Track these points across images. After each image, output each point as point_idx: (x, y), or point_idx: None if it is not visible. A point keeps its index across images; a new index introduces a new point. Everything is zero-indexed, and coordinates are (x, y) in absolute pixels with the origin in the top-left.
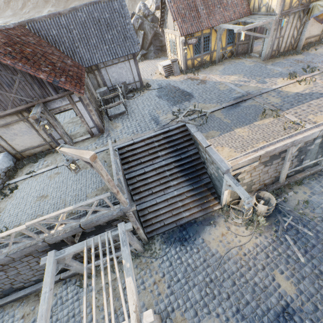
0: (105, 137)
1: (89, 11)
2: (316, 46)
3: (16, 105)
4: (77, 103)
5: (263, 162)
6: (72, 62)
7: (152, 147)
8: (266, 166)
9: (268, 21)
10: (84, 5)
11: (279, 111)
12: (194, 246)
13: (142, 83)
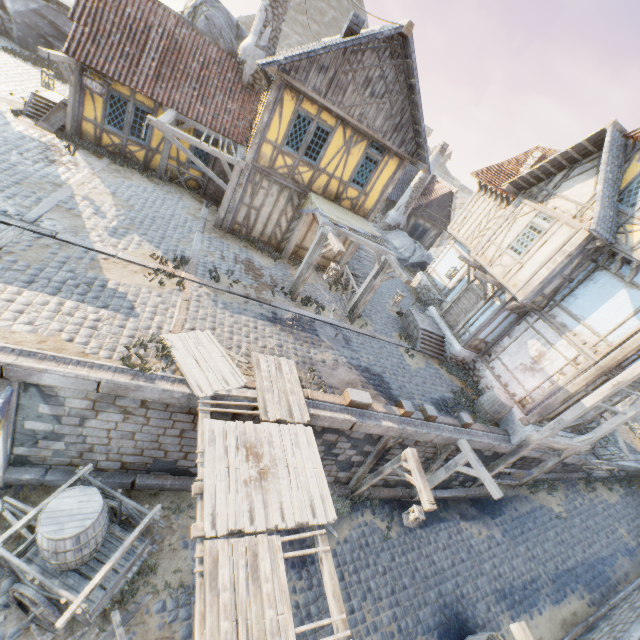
0: None
1: None
2: (316, 272)
3: None
4: None
5: None
6: None
7: None
8: None
9: (226, 158)
10: None
11: None
12: None
13: None
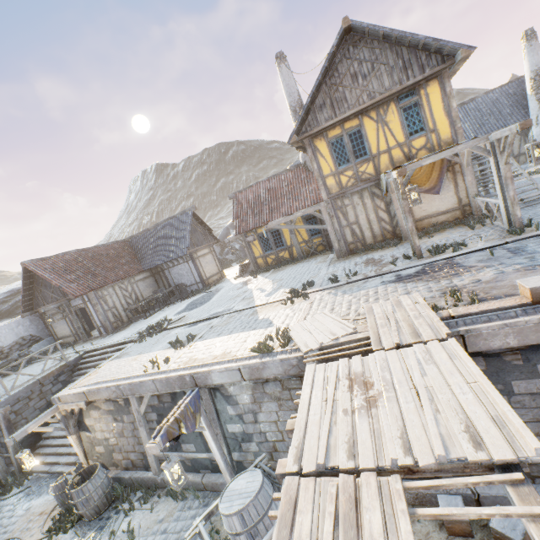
0: (101, 338)
1: (165, 225)
2: (449, 229)
3: (54, 301)
4: (88, 303)
5: (109, 410)
6: (129, 267)
7: (104, 357)
8: (117, 420)
9: (312, 209)
10: (163, 221)
11: (195, 340)
12: (19, 507)
13: (205, 284)
